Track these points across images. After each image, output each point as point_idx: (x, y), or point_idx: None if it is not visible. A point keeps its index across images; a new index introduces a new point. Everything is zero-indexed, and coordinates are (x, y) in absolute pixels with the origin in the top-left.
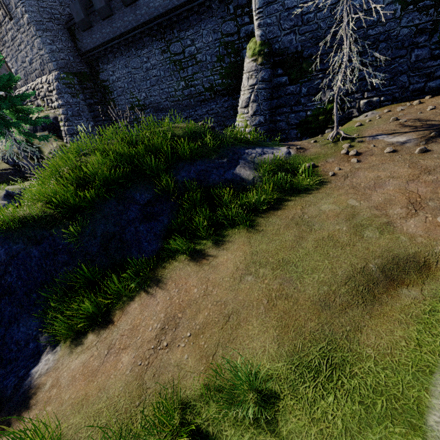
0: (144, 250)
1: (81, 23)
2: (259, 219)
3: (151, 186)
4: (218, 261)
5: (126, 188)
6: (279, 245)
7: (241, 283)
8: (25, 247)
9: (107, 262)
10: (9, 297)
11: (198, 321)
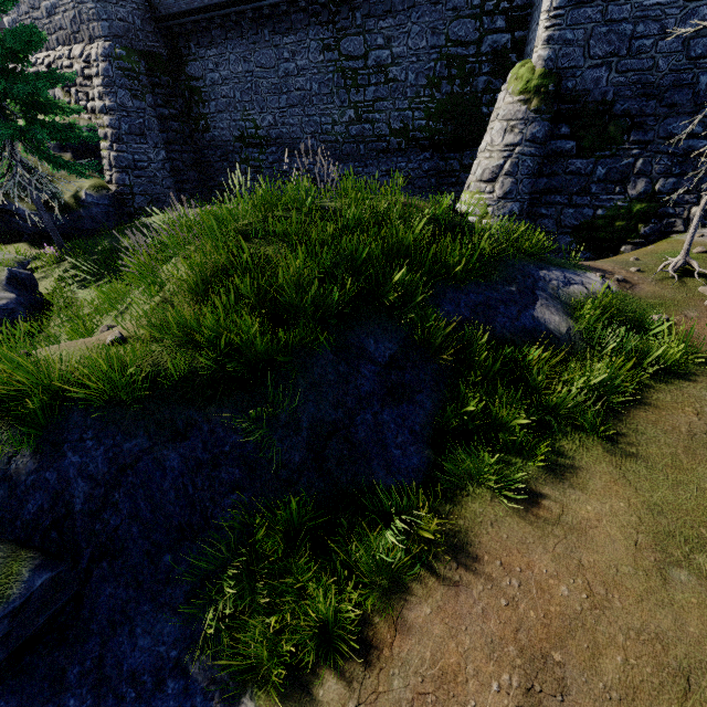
0: (396, 467)
1: None
2: (615, 424)
3: (393, 326)
4: (579, 517)
5: (348, 326)
6: (701, 496)
7: (671, 587)
8: (151, 445)
9: (322, 488)
10: (111, 562)
11: (608, 678)
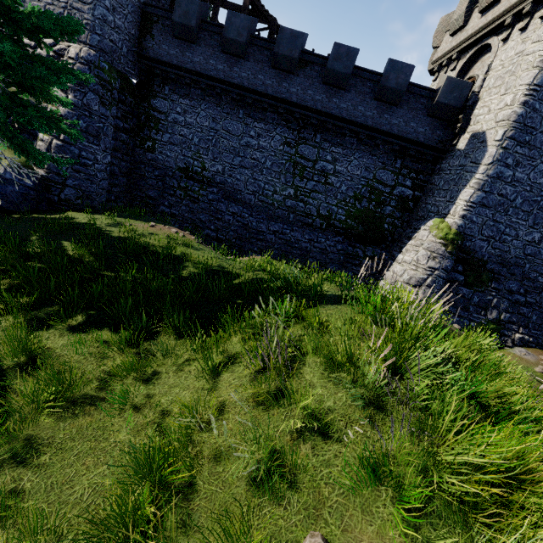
0: None
1: (182, 27)
2: None
3: None
4: None
5: None
6: None
7: None
8: None
9: None
10: None
11: None
